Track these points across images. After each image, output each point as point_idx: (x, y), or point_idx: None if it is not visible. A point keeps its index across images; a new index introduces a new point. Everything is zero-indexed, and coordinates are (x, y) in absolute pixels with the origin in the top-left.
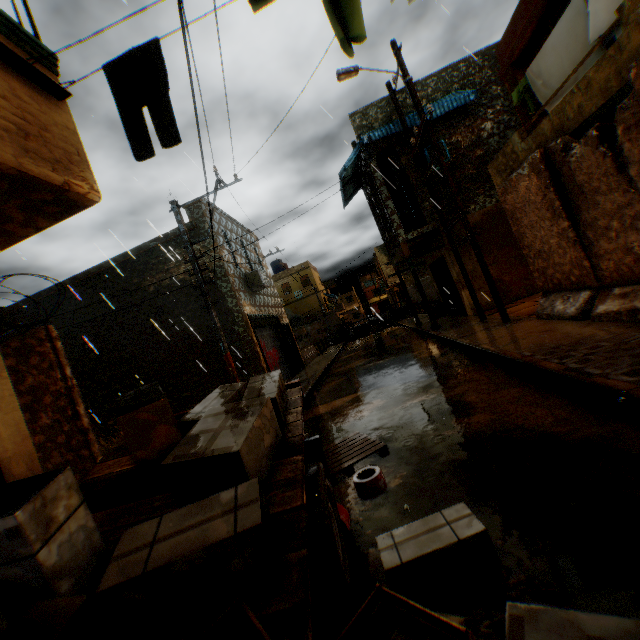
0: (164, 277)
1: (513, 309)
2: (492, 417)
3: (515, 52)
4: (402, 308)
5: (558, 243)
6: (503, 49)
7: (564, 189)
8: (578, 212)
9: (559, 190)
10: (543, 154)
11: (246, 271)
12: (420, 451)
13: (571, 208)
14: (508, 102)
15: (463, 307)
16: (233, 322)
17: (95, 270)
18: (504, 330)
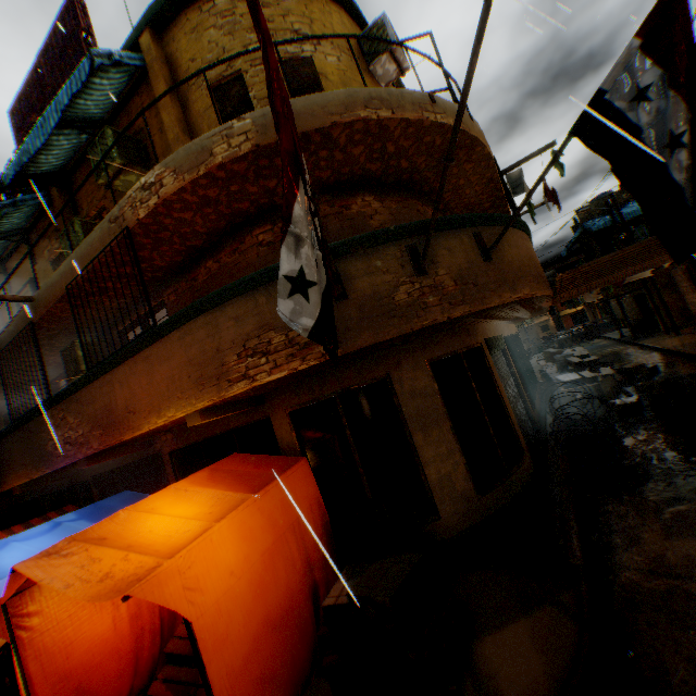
0: None
1: (687, 328)
2: (645, 363)
3: None
4: (605, 323)
5: (694, 302)
6: None
7: (694, 282)
8: None
9: (692, 281)
10: (684, 267)
11: None
12: None
13: None
14: None
15: (657, 325)
16: None
17: None
18: (670, 339)
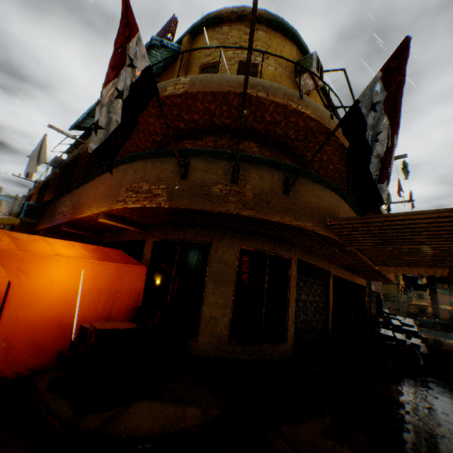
0: None
1: None
2: None
3: None
4: None
5: None
6: None
7: None
8: None
9: None
10: None
11: None
12: None
13: None
14: None
15: None
16: None
17: None
18: None
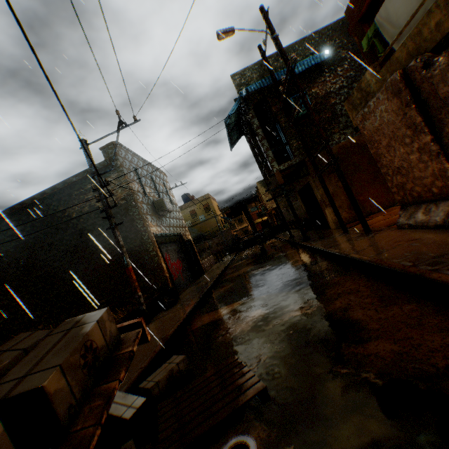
0: (85, 205)
1: (370, 222)
2: (393, 348)
3: (363, 7)
4: (278, 225)
5: (419, 158)
6: (351, 8)
7: (425, 105)
8: (441, 125)
9: (420, 107)
10: (402, 75)
11: (154, 199)
12: (309, 399)
13: (433, 122)
14: (353, 62)
15: (326, 222)
16: (141, 240)
17: (29, 201)
18: (369, 240)
